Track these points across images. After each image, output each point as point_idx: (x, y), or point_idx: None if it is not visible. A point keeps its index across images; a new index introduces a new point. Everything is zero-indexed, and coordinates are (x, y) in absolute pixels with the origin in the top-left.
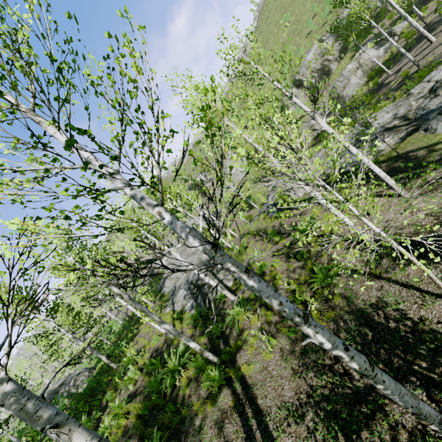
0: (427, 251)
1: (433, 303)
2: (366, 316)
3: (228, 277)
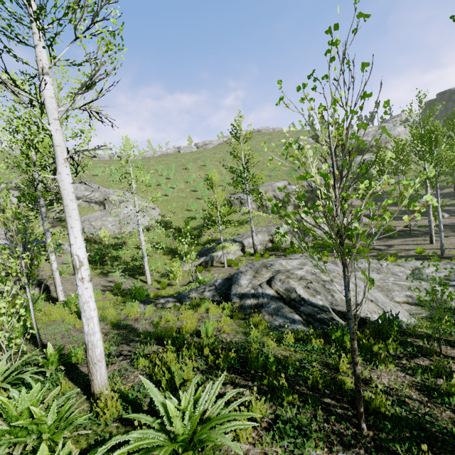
0: None
1: None
2: None
3: None
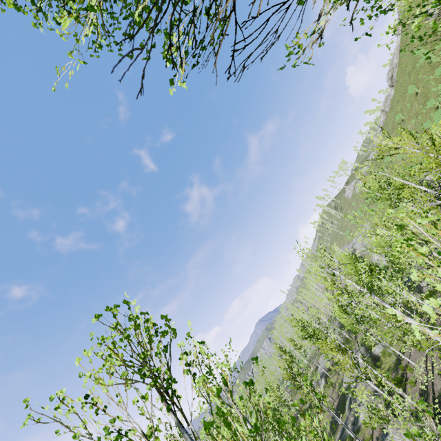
0: None
1: None
2: None
3: None
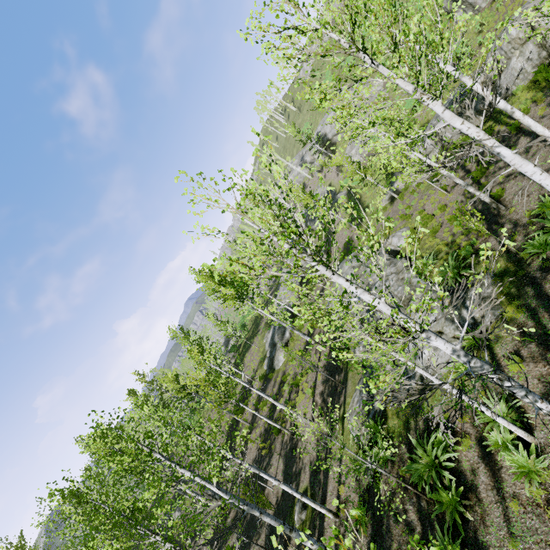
0: (288, 464)
1: (271, 483)
2: (268, 466)
3: (281, 358)
